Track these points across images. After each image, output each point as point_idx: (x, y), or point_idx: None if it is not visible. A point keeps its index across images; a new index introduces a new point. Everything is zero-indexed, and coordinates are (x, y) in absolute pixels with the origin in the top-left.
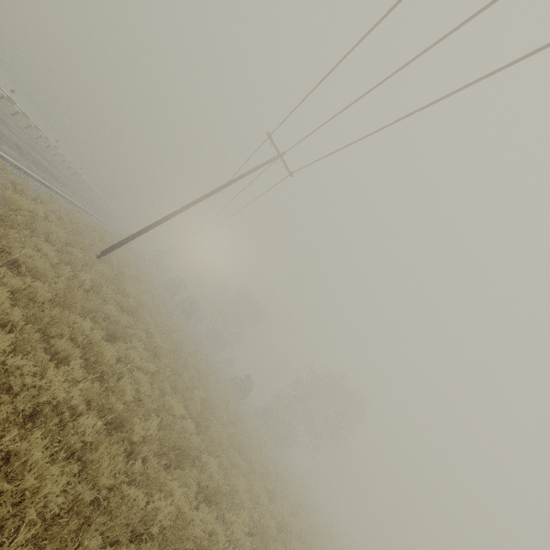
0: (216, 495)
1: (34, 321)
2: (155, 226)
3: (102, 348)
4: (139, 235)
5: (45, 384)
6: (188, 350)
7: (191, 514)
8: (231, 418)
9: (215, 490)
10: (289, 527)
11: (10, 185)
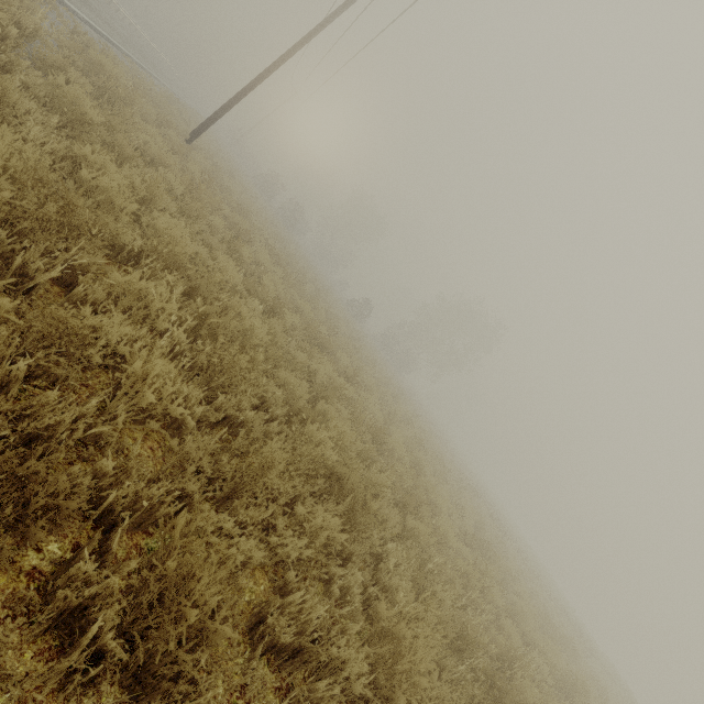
0: (353, 379)
1: (183, 216)
2: (248, 92)
3: (244, 245)
4: (230, 107)
5: (221, 268)
6: (301, 264)
7: (340, 379)
8: (353, 336)
9: (352, 375)
10: (410, 419)
11: (76, 37)
